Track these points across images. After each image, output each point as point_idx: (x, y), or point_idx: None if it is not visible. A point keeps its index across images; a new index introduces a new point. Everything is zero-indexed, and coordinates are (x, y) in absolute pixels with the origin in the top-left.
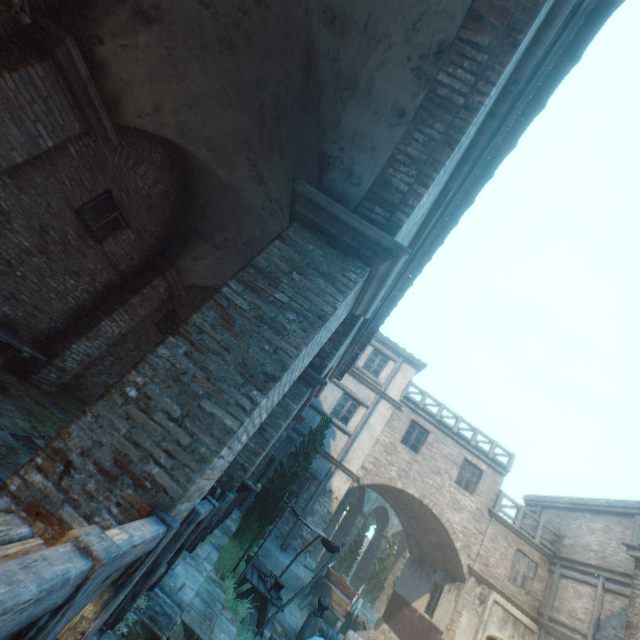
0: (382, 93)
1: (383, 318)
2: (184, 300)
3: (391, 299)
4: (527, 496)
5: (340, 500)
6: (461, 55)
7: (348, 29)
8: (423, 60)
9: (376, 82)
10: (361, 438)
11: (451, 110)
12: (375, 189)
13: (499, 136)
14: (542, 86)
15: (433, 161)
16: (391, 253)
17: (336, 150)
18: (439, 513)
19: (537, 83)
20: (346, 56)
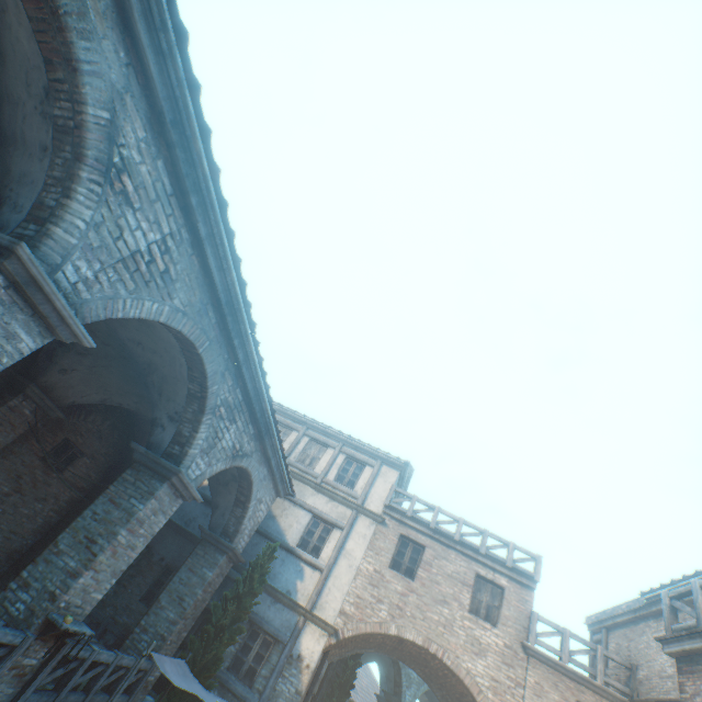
0: (32, 139)
1: (268, 393)
2: (82, 428)
3: (259, 367)
4: (588, 618)
5: (313, 669)
6: (58, 91)
7: (2, 103)
8: (44, 105)
9: (27, 133)
10: (337, 571)
11: (71, 133)
12: (33, 212)
13: (200, 165)
14: (197, 115)
15: (71, 176)
16: (11, 250)
17: (8, 192)
18: (454, 663)
19: (187, 113)
20: (6, 122)
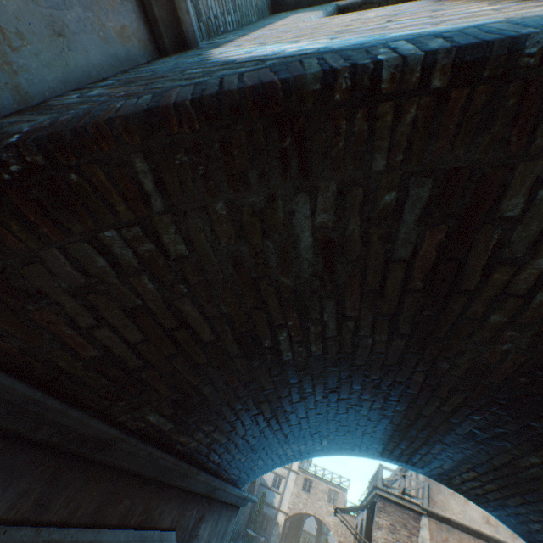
0: None
1: None
2: None
3: None
4: None
5: (282, 525)
6: None
7: None
8: None
9: None
10: (285, 493)
11: None
12: None
13: None
14: None
15: None
16: None
17: None
18: (323, 518)
19: None
20: None
